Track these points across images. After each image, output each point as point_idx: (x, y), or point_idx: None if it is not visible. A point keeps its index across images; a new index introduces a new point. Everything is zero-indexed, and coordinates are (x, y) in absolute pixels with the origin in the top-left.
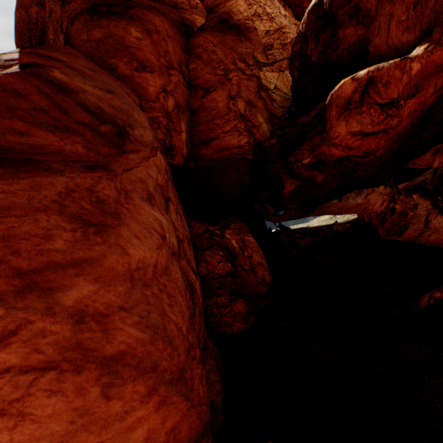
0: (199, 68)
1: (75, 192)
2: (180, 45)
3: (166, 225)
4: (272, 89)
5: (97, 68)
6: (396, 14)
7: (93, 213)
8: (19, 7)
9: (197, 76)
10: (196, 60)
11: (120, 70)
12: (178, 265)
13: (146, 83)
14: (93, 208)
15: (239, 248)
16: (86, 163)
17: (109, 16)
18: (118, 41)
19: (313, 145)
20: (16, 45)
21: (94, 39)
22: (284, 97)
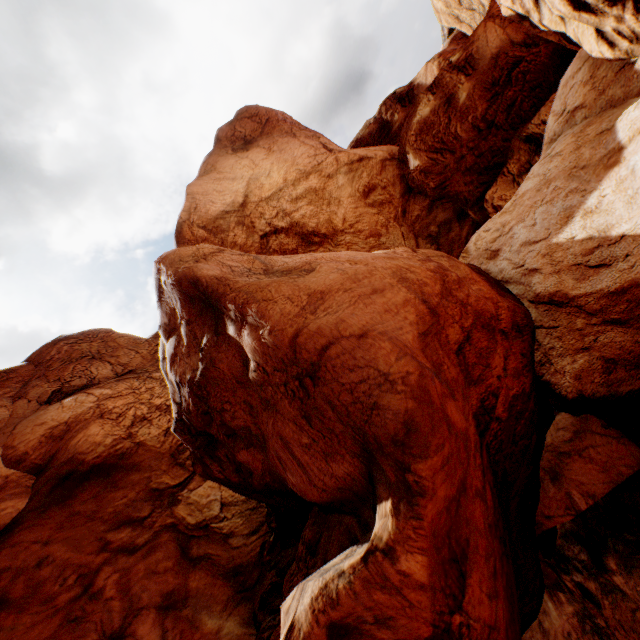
0: (4, 629)
1: None
2: None
3: None
4: (217, 513)
5: None
6: (288, 433)
7: None
8: None
9: None
10: None
11: None
12: None
13: None
14: None
15: None
16: None
17: None
18: None
19: None
20: None
21: None
22: (249, 507)
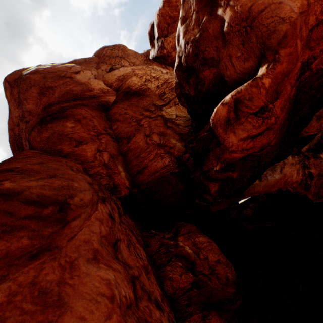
0: (119, 126)
1: (17, 294)
2: (102, 118)
3: (114, 278)
4: (174, 118)
5: (47, 158)
6: (232, 53)
7: (34, 313)
8: (9, 130)
9: (119, 132)
10: (115, 122)
11: (65, 151)
12: (134, 320)
13: (84, 152)
14: (34, 305)
15: (193, 253)
16: (30, 252)
17: (52, 121)
18: (60, 133)
19: (217, 155)
20: (11, 150)
21: (44, 138)
22: (185, 119)
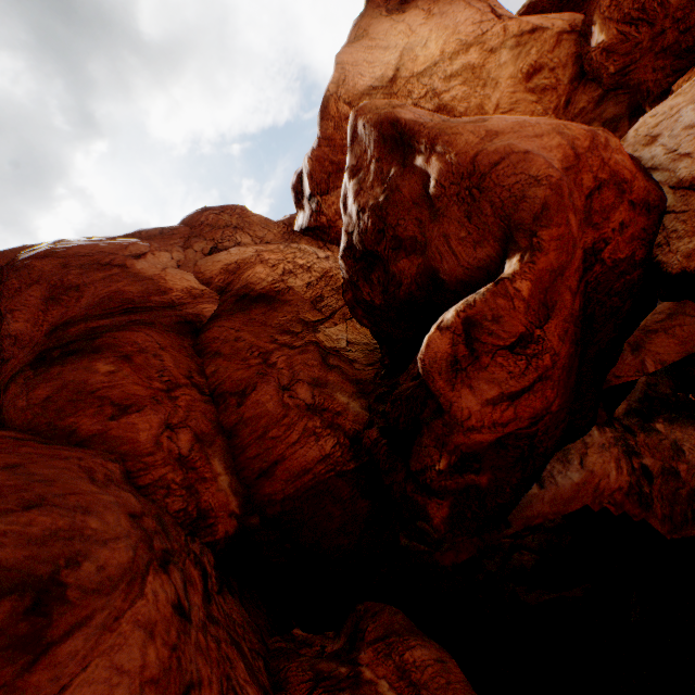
0: (222, 367)
1: None
2: (184, 350)
3: None
4: (344, 347)
5: (32, 451)
6: (450, 232)
7: None
8: None
9: (222, 379)
10: (214, 359)
11: (83, 430)
12: None
13: (132, 430)
14: None
15: None
16: None
17: (63, 359)
18: (78, 388)
19: (438, 436)
20: None
21: (38, 400)
22: (368, 349)
